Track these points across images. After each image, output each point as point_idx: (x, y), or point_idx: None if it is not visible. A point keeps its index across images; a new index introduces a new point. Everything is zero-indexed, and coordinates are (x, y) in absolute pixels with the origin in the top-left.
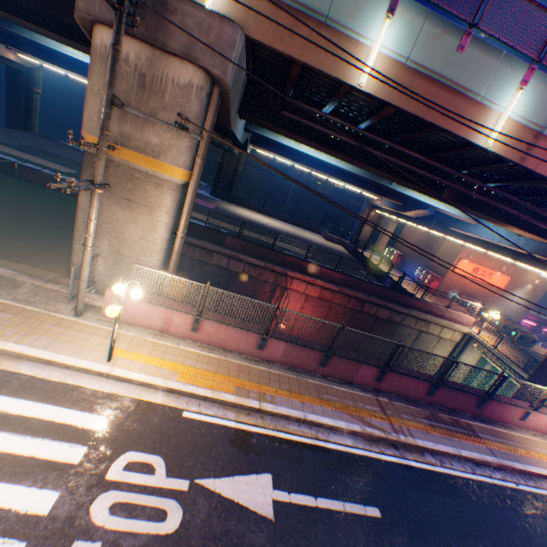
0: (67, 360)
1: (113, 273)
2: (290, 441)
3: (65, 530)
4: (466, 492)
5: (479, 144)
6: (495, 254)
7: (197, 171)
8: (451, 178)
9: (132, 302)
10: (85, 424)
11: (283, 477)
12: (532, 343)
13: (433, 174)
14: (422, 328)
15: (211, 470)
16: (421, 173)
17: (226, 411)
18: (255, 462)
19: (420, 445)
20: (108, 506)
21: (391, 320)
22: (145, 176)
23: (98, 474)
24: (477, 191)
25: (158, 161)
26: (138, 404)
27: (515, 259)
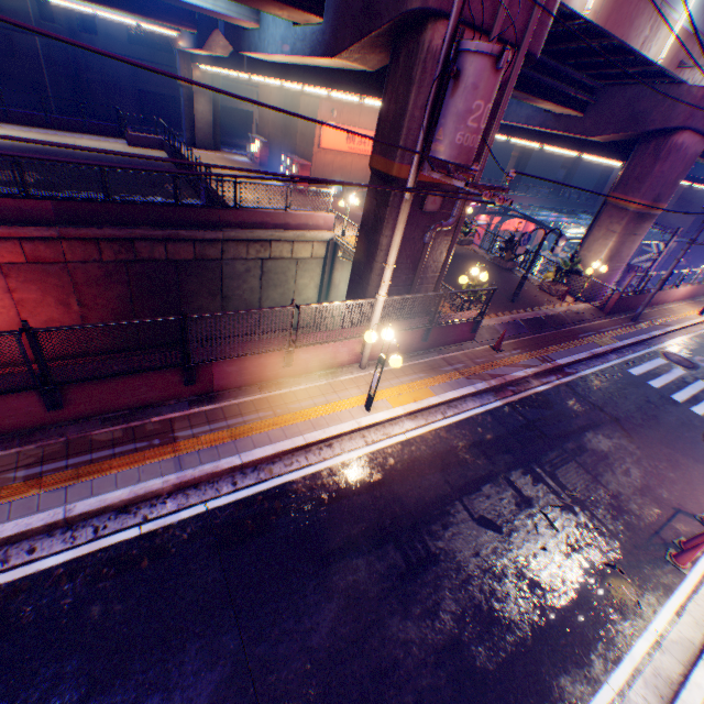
0: None
1: None
2: None
3: None
4: (14, 616)
5: None
6: (310, 87)
7: None
8: None
9: None
10: None
11: None
12: None
13: None
14: (264, 255)
15: None
16: None
17: None
18: None
19: None
20: None
21: (204, 258)
22: None
23: None
24: None
25: None
26: None
27: (323, 85)
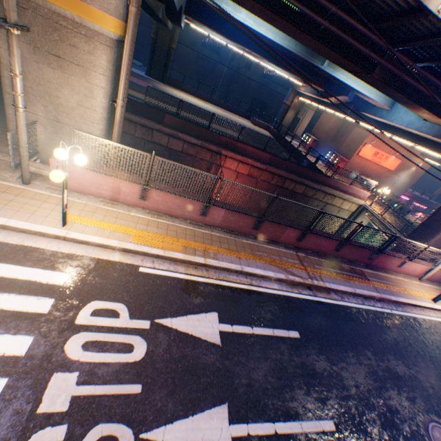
0: (21, 225)
1: (55, 143)
2: (230, 288)
3: (43, 366)
4: (357, 317)
5: (431, 9)
6: (399, 138)
7: (132, 23)
8: (385, 56)
9: (78, 172)
10: (48, 280)
11: (226, 314)
12: (407, 213)
13: (370, 51)
14: (328, 201)
15: (168, 312)
16: (359, 48)
17: (176, 266)
18: (204, 305)
19: (328, 287)
20: (80, 345)
21: (305, 194)
22: (72, 25)
23: (68, 321)
24: (405, 72)
25: (84, 4)
26: (98, 263)
27: (416, 143)
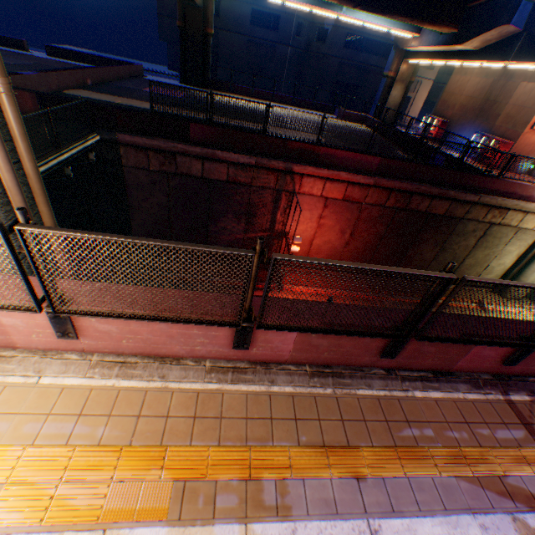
0: None
1: None
2: None
3: None
4: None
5: None
6: None
7: None
8: None
9: None
10: None
11: None
12: None
13: None
14: (495, 220)
15: None
16: None
17: None
18: None
19: None
20: None
21: (449, 215)
22: None
23: None
24: None
25: None
26: None
27: None
